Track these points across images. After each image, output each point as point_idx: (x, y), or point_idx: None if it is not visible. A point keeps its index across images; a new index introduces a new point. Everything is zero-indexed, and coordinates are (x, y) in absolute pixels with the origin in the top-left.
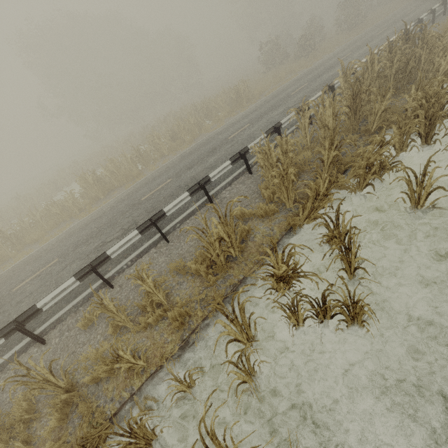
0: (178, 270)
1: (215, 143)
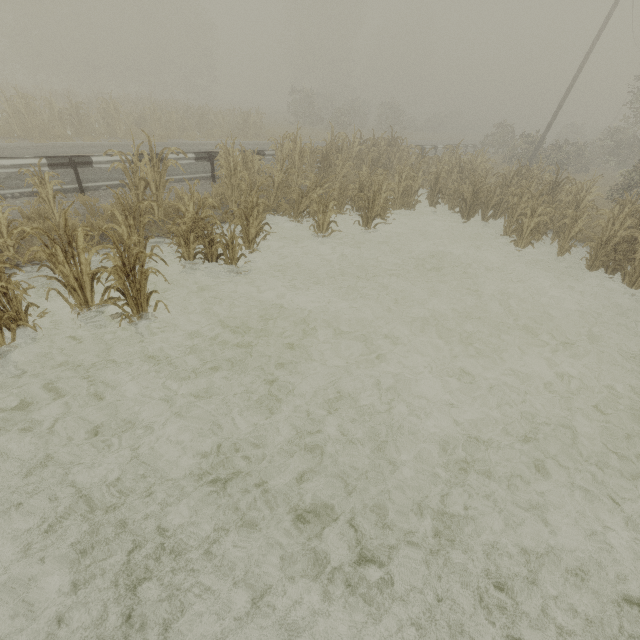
0: (87, 207)
1: (191, 148)
